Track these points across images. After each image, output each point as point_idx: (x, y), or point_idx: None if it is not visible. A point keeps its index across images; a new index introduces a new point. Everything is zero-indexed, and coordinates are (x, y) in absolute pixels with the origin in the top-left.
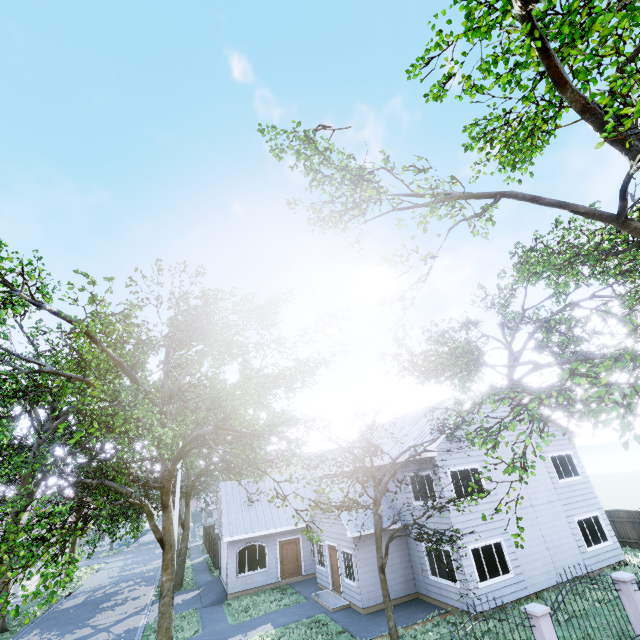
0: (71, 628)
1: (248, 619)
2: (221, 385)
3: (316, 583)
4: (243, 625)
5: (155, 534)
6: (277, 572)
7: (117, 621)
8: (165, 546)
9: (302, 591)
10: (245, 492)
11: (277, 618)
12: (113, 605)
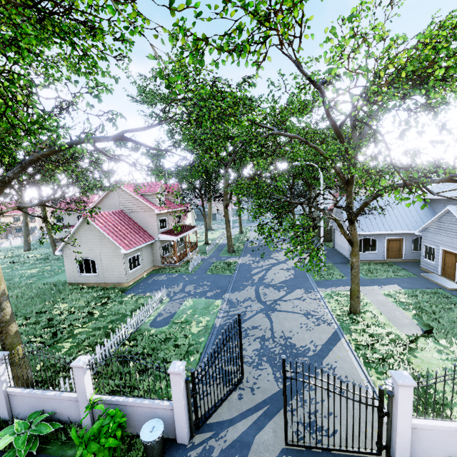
0: (264, 258)
1: (375, 278)
2: (387, 131)
3: (416, 266)
4: (374, 281)
5: (345, 237)
6: (383, 255)
7: (286, 259)
8: (353, 244)
9: (408, 269)
10: (358, 205)
11: (400, 283)
12: (276, 250)
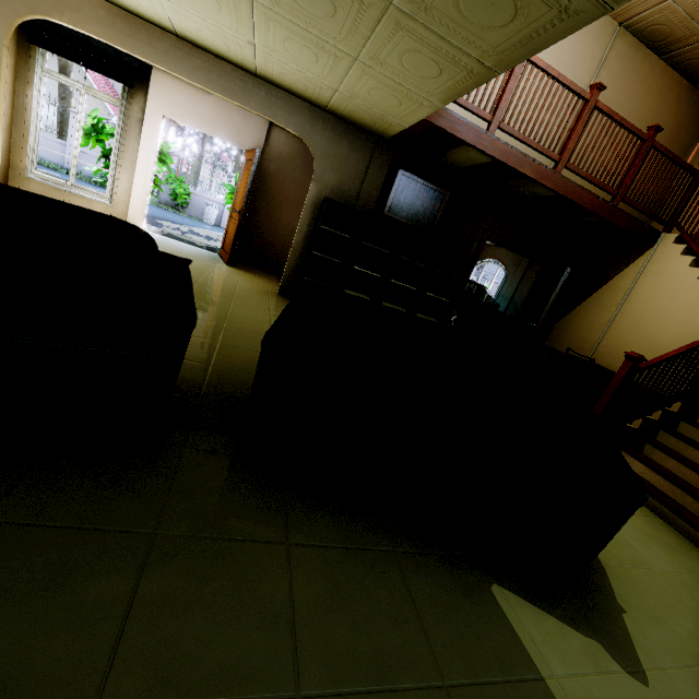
0: None
1: None
2: None
3: None
4: None
5: None
6: None
7: None
8: None
9: None
10: None
11: None
12: None
